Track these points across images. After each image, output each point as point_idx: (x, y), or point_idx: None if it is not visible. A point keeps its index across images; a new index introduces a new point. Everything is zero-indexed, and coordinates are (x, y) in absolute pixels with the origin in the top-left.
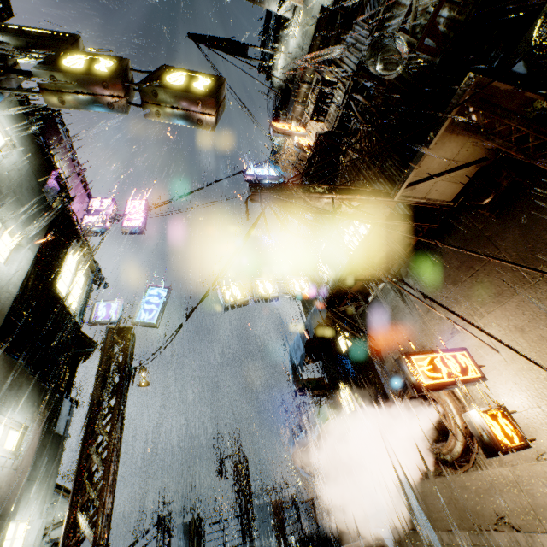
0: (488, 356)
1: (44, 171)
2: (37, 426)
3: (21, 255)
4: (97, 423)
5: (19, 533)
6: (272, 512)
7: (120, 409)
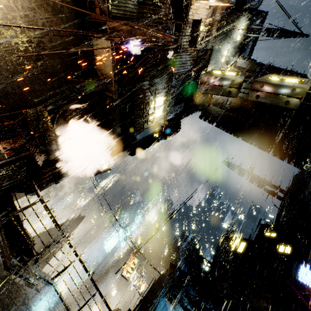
0: None
1: None
2: None
3: None
4: None
5: None
6: None
7: None
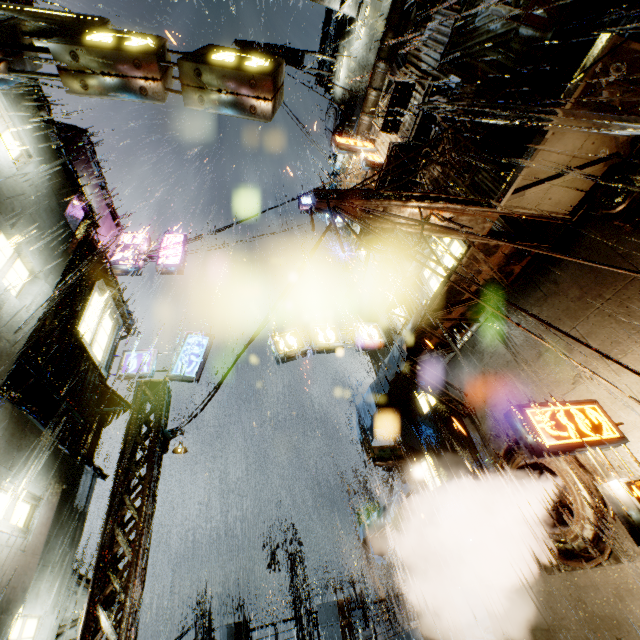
0: (627, 411)
1: (66, 191)
2: (51, 498)
3: (37, 289)
4: (123, 496)
5: (26, 632)
6: (338, 614)
7: (151, 480)
